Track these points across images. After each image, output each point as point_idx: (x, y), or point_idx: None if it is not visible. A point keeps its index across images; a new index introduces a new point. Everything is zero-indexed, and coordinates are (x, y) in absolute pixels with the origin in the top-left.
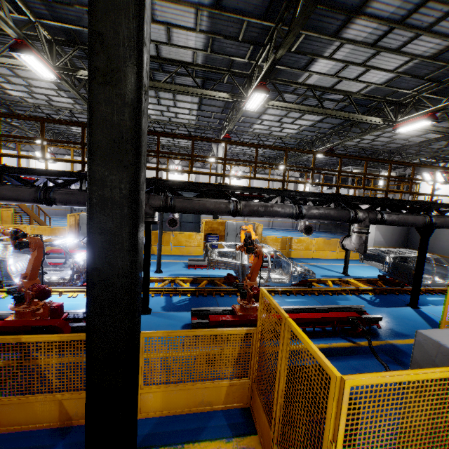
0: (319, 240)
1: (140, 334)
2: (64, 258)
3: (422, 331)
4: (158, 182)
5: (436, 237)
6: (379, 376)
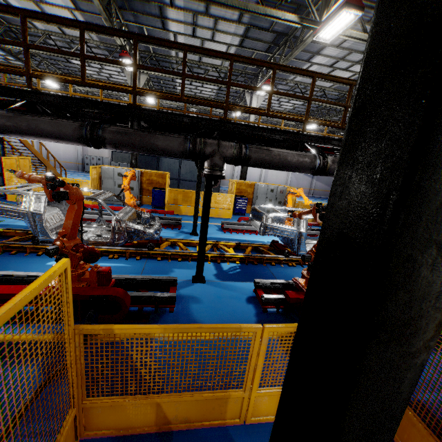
0: None
1: (266, 328)
2: (92, 214)
3: None
4: (225, 126)
5: None
6: None
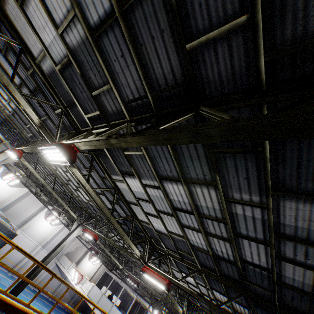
0: None
1: None
2: None
3: None
4: None
5: None
6: None
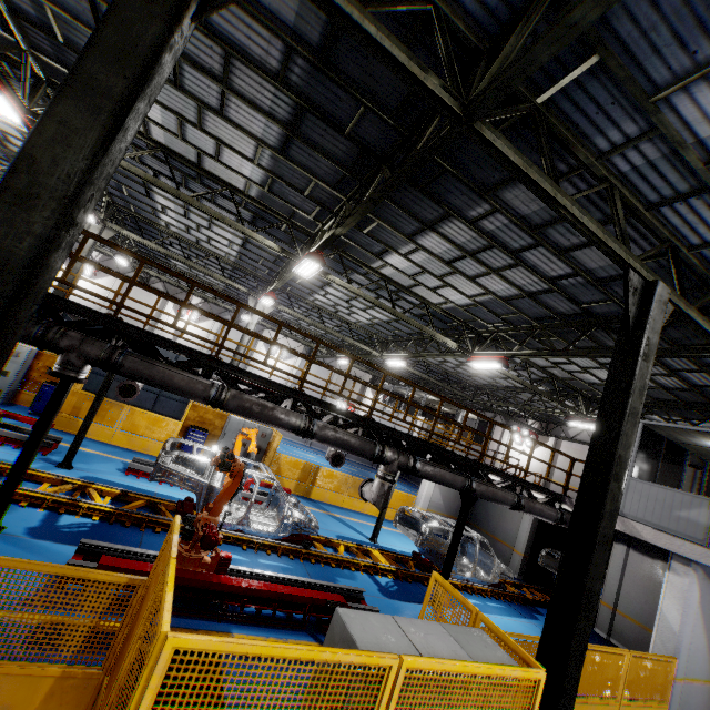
0: (358, 482)
1: None
2: None
3: (341, 609)
4: (113, 323)
5: (502, 514)
6: (218, 640)
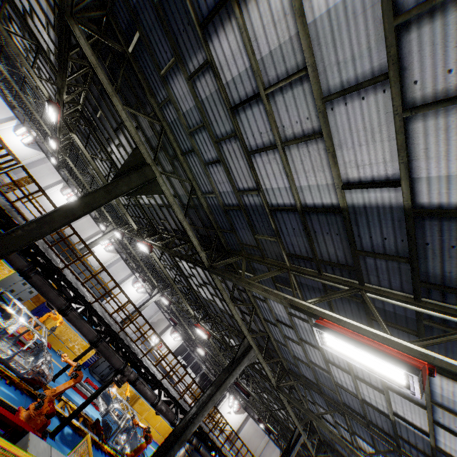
0: (152, 411)
1: None
2: None
3: None
4: (139, 361)
5: None
6: None
